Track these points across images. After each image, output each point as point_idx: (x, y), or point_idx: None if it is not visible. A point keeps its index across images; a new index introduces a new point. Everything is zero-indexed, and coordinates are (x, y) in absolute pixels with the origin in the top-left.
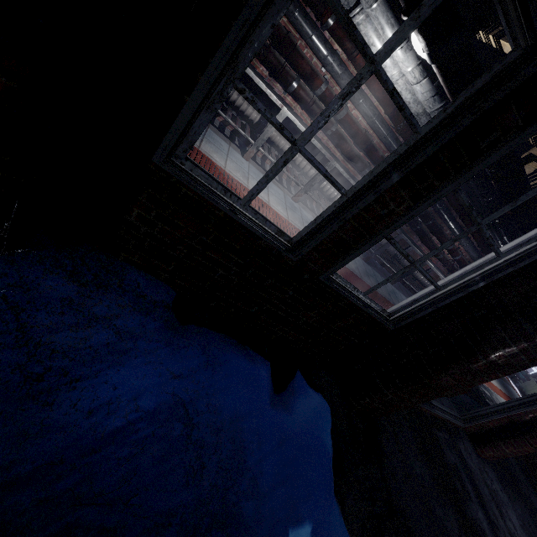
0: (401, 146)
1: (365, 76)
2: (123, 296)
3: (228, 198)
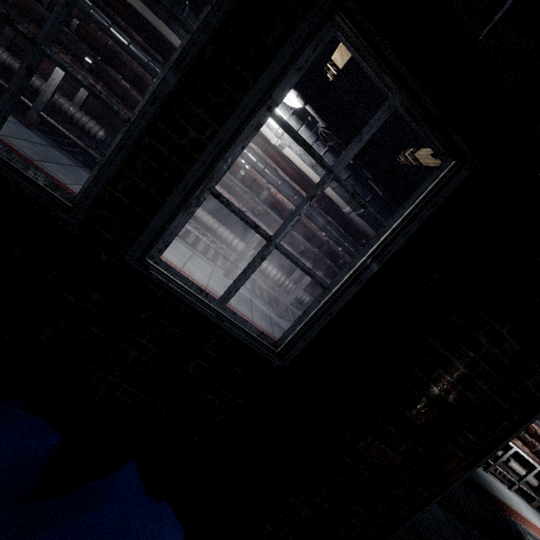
0: (177, 51)
1: None
2: None
3: None
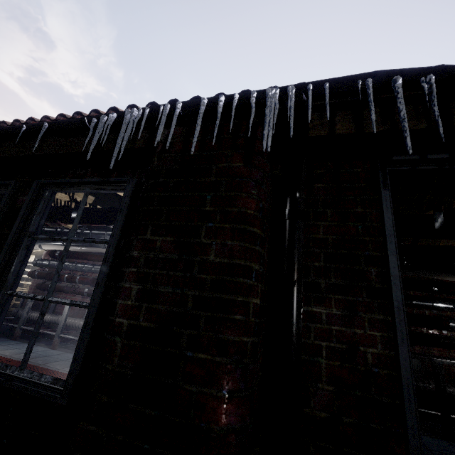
0: None
1: None
2: None
3: None
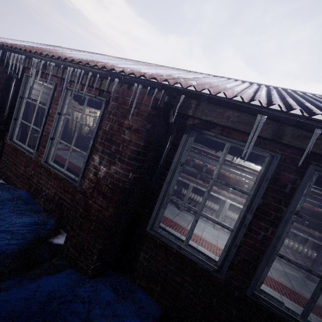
0: (245, 202)
1: (212, 183)
2: (133, 305)
3: (177, 242)
